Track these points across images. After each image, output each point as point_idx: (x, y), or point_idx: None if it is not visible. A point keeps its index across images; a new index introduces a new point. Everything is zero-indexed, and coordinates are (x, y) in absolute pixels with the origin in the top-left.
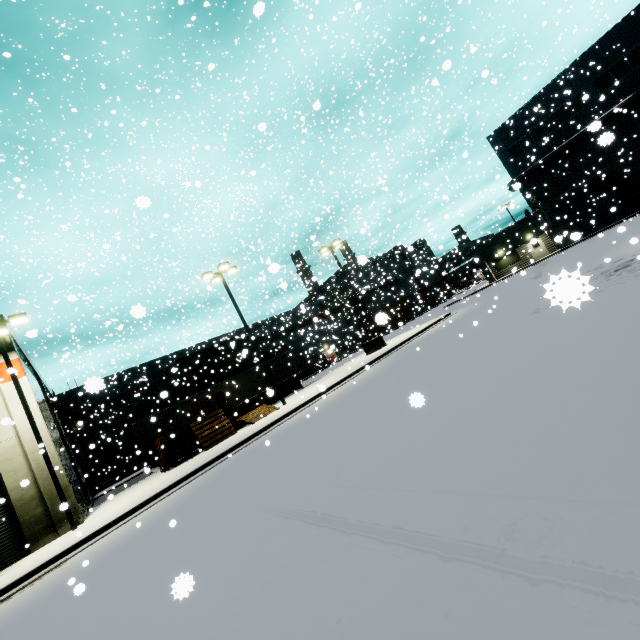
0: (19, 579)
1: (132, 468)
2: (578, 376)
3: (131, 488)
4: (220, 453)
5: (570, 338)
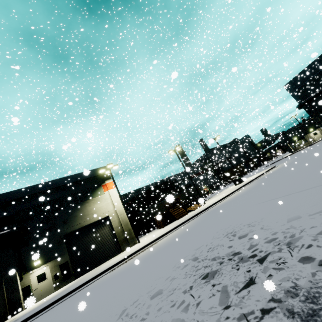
0: (143, 246)
1: None
2: None
3: (145, 236)
4: (194, 215)
5: None
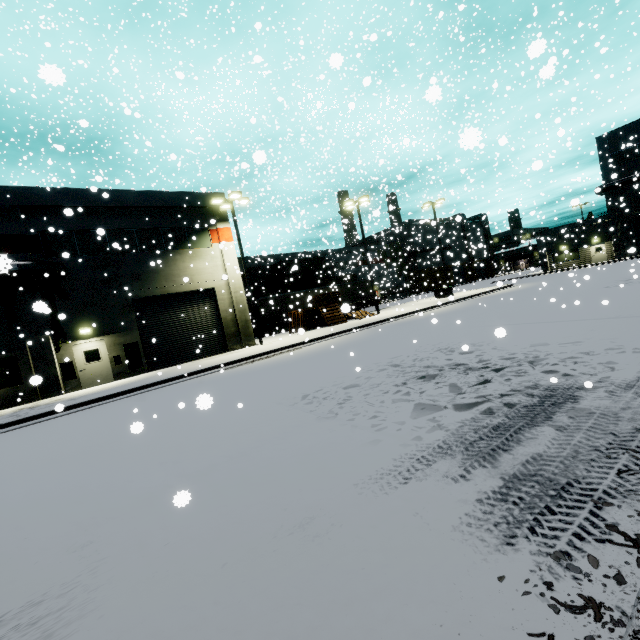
0: (278, 349)
1: None
2: (639, 300)
3: (266, 338)
4: (364, 324)
5: (634, 294)
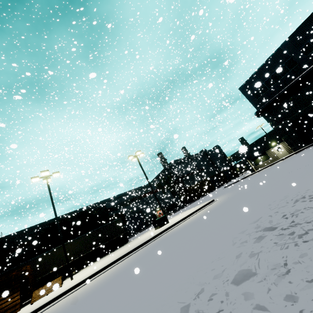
0: None
1: None
2: None
3: None
4: None
5: None
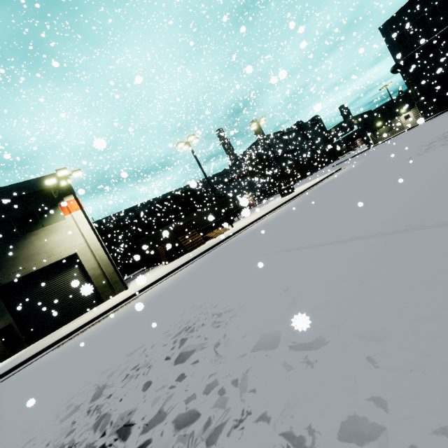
0: (117, 304)
1: (132, 270)
2: (439, 180)
3: (146, 274)
4: (205, 249)
5: (434, 166)
